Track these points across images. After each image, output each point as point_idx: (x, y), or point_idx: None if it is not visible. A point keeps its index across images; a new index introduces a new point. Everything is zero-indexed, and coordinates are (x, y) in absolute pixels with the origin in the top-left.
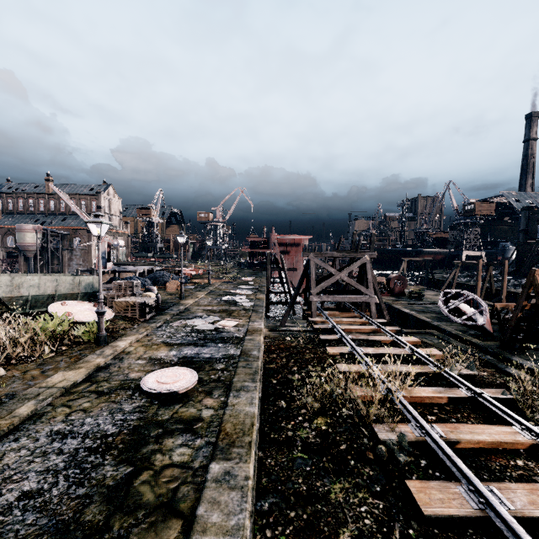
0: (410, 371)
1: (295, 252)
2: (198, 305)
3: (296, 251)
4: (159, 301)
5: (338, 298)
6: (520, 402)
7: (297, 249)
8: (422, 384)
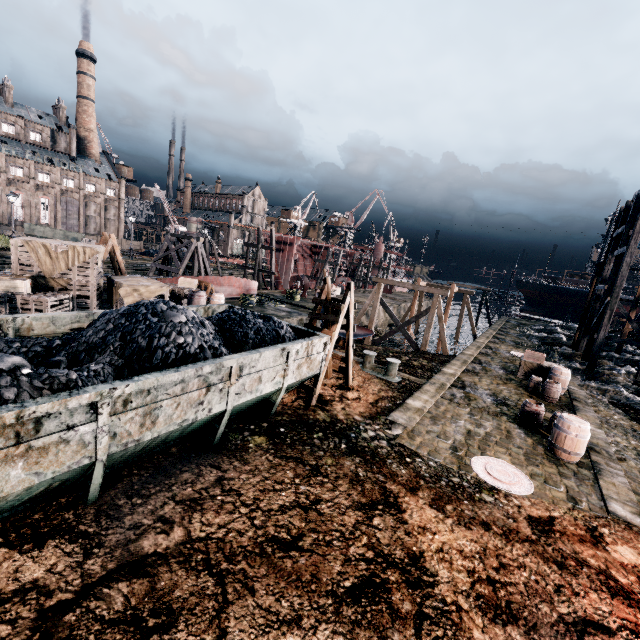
0: None
1: (288, 251)
2: None
3: (289, 250)
4: None
5: (163, 267)
6: None
7: (290, 249)
8: None
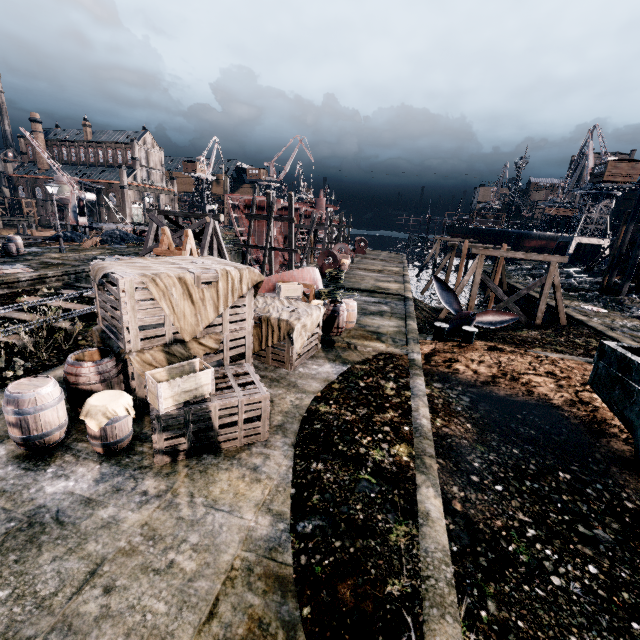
0: (19, 318)
1: None
2: (55, 258)
3: None
4: (11, 249)
5: None
6: (29, 349)
7: None
8: (0, 327)
